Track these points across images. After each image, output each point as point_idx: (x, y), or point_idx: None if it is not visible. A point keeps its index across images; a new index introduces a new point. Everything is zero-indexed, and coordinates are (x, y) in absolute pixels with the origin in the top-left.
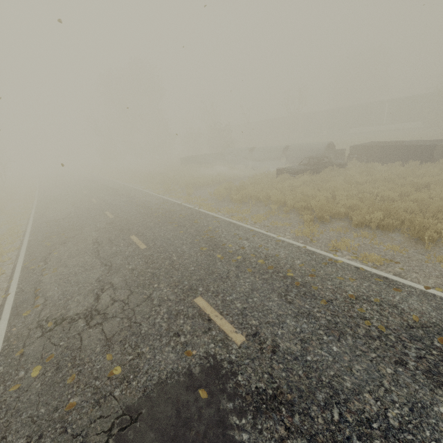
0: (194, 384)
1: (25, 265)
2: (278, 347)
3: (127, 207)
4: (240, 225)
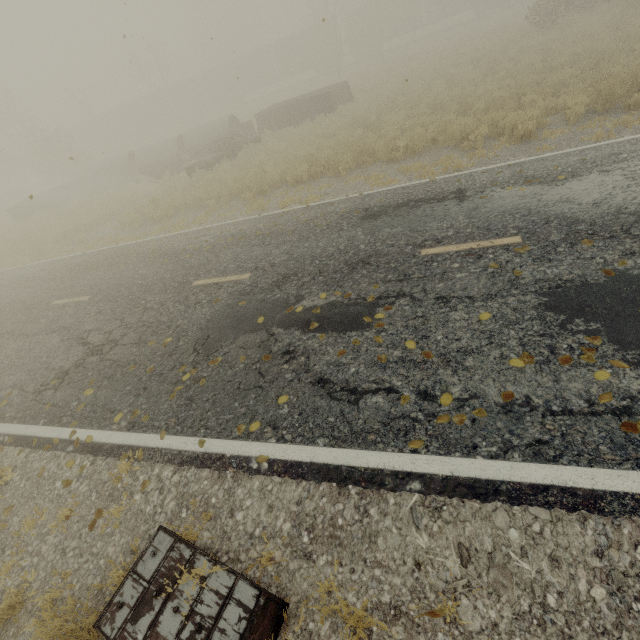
0: (233, 306)
1: None
2: (275, 263)
3: None
4: (187, 232)
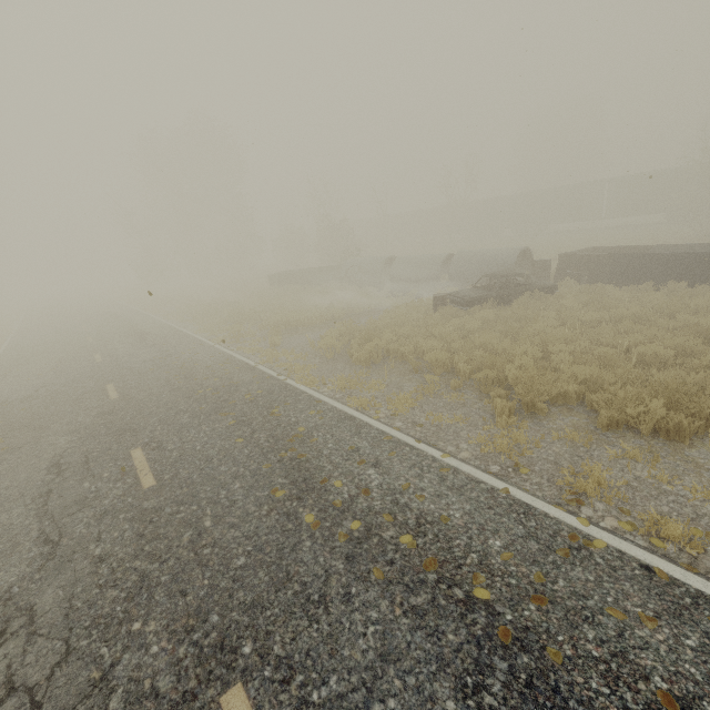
0: None
1: None
2: None
3: (152, 373)
4: (364, 424)
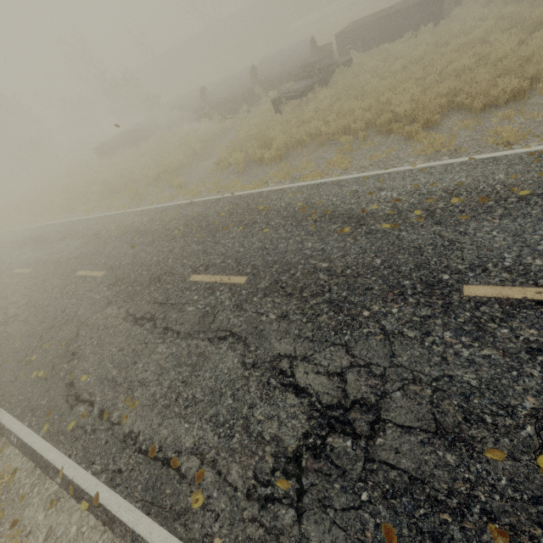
0: None
1: (48, 431)
2: None
3: (106, 248)
4: (336, 181)
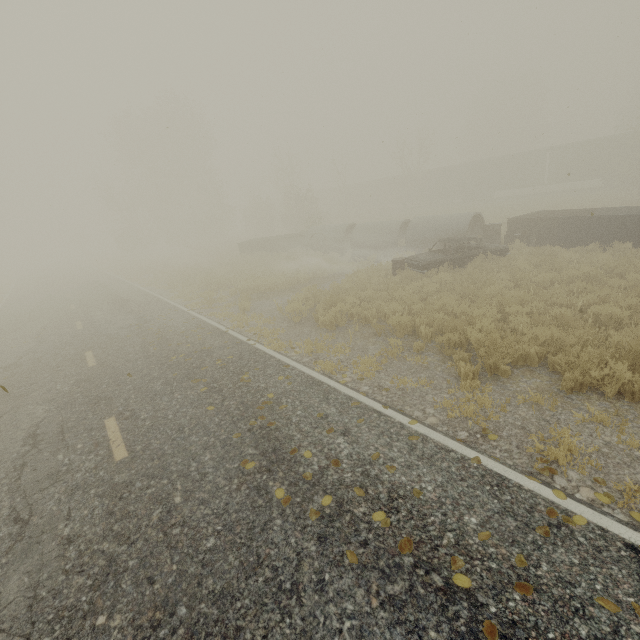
0: None
1: None
2: None
3: (129, 340)
4: (331, 389)
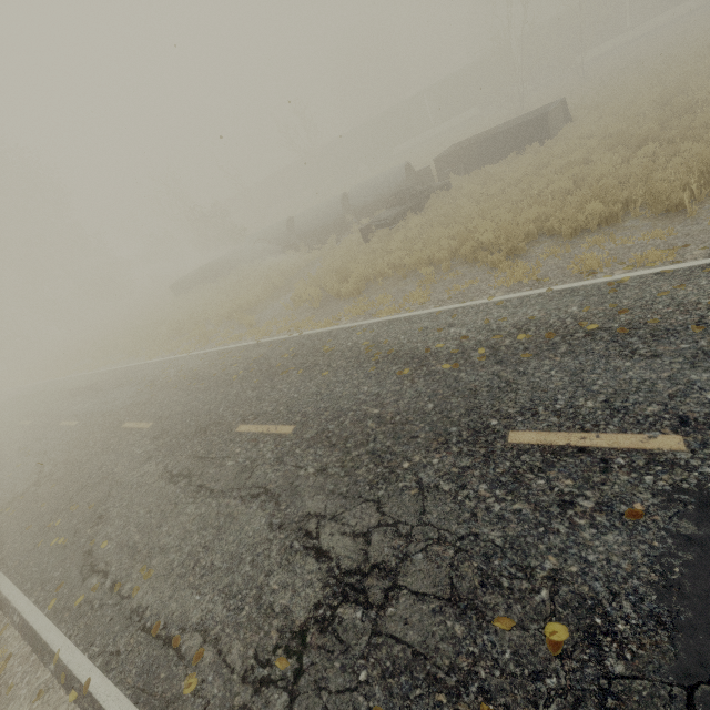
0: None
1: (53, 607)
2: None
3: (159, 396)
4: (409, 317)
